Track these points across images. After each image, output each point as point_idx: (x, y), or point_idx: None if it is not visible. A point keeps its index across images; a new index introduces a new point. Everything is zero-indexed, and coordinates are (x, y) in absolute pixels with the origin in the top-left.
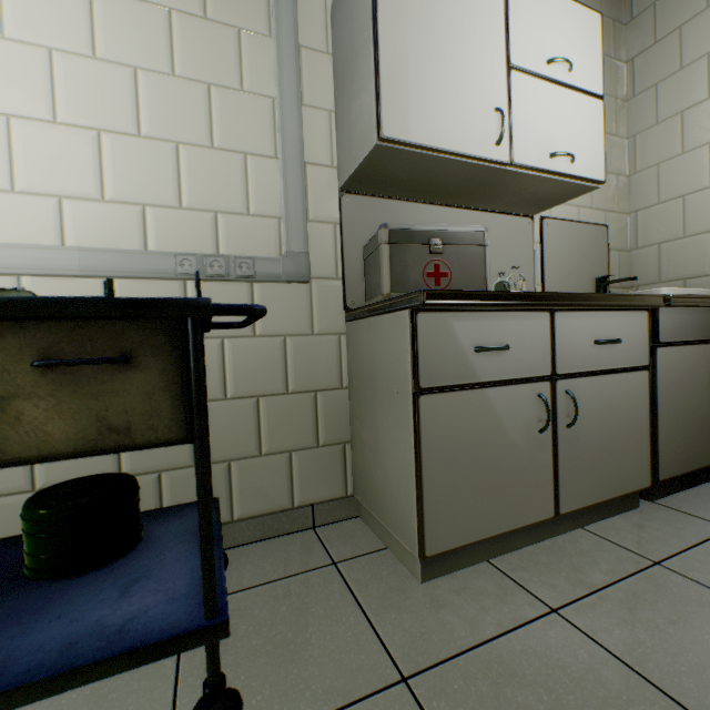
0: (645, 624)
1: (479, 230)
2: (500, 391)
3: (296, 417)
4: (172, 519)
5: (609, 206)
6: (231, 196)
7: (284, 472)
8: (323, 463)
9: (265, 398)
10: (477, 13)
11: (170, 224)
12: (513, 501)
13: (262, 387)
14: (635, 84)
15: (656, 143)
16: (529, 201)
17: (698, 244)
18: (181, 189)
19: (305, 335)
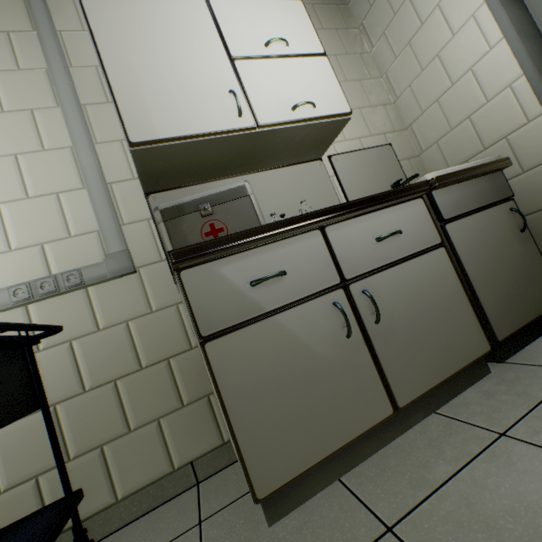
0: (482, 523)
1: (240, 184)
2: (291, 312)
3: (156, 387)
4: (21, 530)
5: (386, 129)
6: (52, 228)
7: (157, 439)
8: (192, 419)
9: (122, 379)
10: (191, 33)
11: (4, 266)
12: (341, 412)
13: (117, 371)
14: (371, 39)
15: (402, 72)
16: (305, 148)
17: (464, 130)
18: (8, 236)
19: (146, 315)
